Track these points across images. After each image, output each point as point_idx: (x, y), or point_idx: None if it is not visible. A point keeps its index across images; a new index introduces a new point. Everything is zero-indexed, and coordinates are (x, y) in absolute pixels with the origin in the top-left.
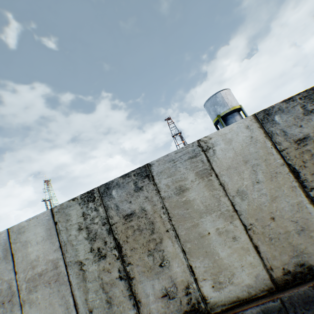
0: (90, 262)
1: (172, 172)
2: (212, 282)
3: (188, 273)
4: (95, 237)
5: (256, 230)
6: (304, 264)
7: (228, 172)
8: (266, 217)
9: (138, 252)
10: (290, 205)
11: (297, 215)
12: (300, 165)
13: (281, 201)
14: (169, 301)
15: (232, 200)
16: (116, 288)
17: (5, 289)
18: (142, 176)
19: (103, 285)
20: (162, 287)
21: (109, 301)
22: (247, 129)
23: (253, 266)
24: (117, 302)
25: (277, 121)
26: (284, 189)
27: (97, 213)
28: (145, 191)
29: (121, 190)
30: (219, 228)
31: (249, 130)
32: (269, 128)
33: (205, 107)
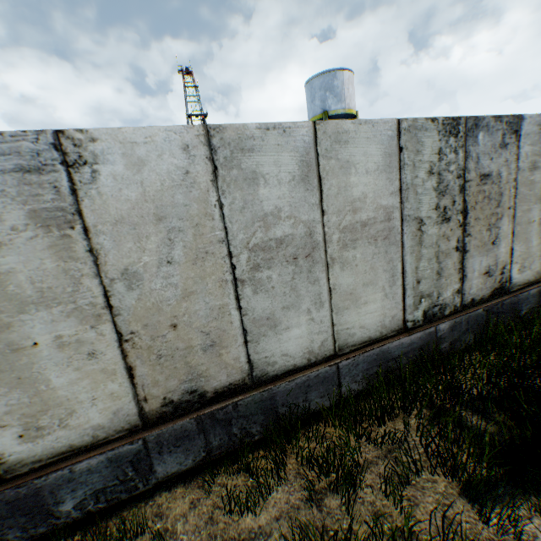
0: (431, 223)
1: (534, 141)
2: (518, 266)
3: (508, 255)
4: (445, 191)
5: None
6: None
7: None
8: None
9: (479, 224)
10: None
11: None
12: None
13: None
14: (487, 279)
15: None
16: (449, 260)
17: (299, 237)
18: (511, 129)
19: (437, 255)
20: (486, 265)
21: (439, 274)
22: None
23: None
24: (445, 275)
25: None
26: None
27: (455, 157)
28: (508, 151)
29: (487, 137)
30: (540, 218)
31: None
32: None
33: (310, 86)
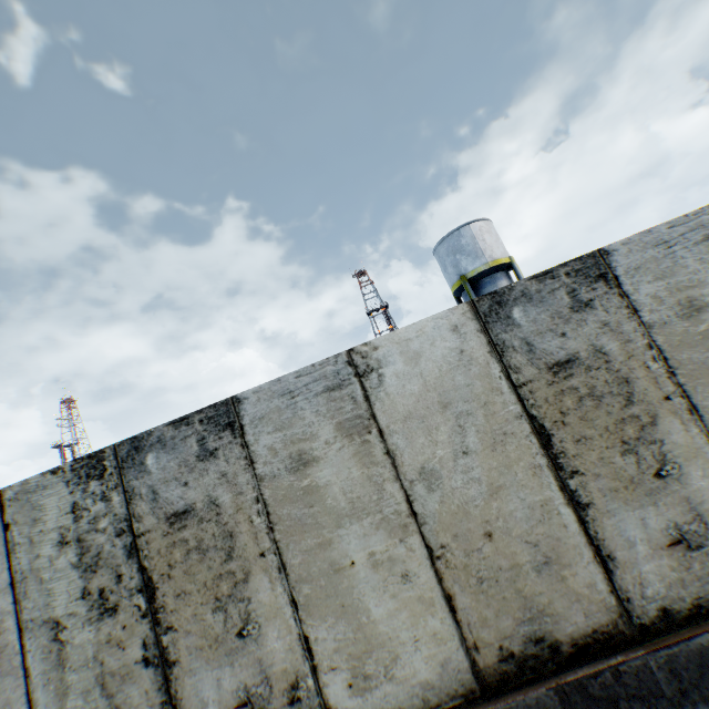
0: (79, 622)
1: (287, 421)
2: (349, 675)
3: (299, 652)
4: (98, 563)
5: (454, 559)
6: (544, 639)
7: (407, 428)
8: (477, 530)
9: (193, 602)
10: (528, 506)
11: (539, 529)
12: (556, 420)
13: (511, 498)
14: None
15: (408, 491)
16: (133, 685)
17: None
18: (219, 425)
19: (104, 679)
20: (238, 685)
21: None
22: (454, 333)
23: (439, 641)
24: None
25: (517, 321)
26: (518, 471)
27: (107, 506)
28: (223, 459)
29: (168, 454)
30: (376, 552)
31: (459, 335)
32: (499, 334)
33: (437, 255)
